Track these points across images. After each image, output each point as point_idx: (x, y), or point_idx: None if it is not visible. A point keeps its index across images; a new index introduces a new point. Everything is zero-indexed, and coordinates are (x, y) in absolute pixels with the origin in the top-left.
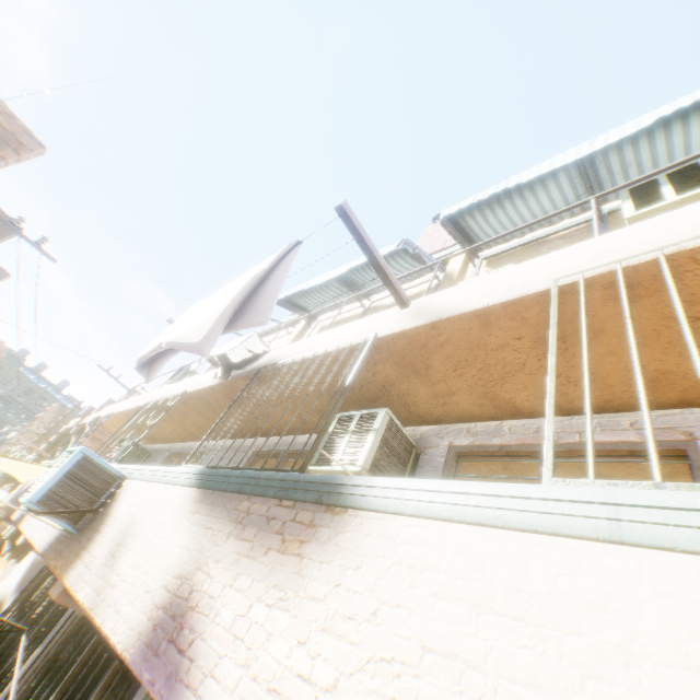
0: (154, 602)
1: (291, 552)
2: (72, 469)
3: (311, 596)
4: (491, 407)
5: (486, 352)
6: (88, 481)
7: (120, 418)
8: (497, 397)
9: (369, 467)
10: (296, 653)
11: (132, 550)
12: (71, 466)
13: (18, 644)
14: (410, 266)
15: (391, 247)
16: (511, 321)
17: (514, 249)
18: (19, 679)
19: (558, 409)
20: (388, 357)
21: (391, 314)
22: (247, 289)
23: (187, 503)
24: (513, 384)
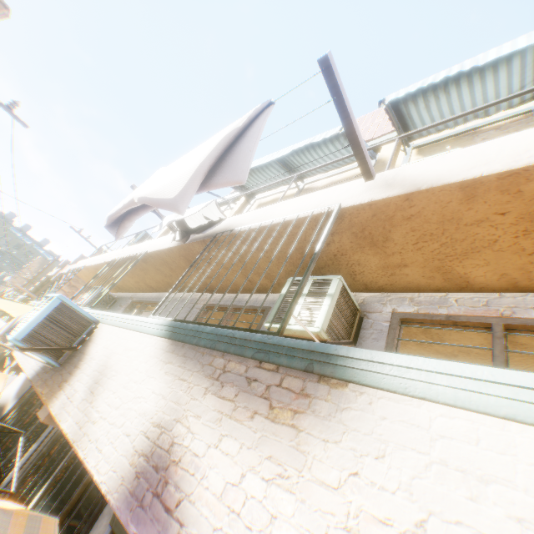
0: (134, 447)
1: (283, 422)
2: (52, 313)
3: (320, 481)
4: (440, 280)
5: (456, 227)
6: (66, 324)
7: (91, 270)
8: (450, 271)
9: (326, 329)
10: None
11: (109, 390)
12: (50, 310)
13: (19, 438)
14: (346, 151)
15: (333, 131)
16: (501, 193)
17: (445, 139)
18: (20, 467)
19: (512, 286)
20: (348, 227)
21: (353, 186)
22: (222, 146)
23: (158, 352)
24: (474, 260)
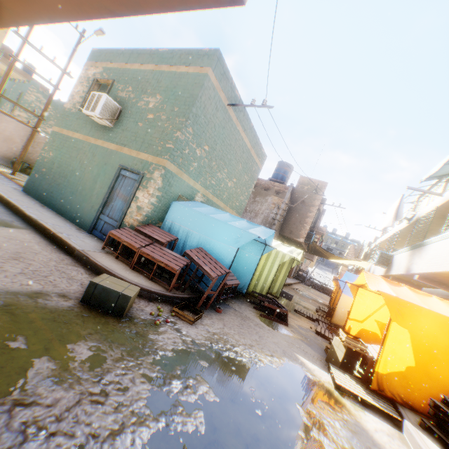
0: (405, 267)
1: (419, 253)
2: (379, 255)
3: (421, 256)
4: None
5: None
6: (384, 257)
7: (383, 243)
8: None
9: None
10: (419, 262)
11: (399, 264)
12: (378, 254)
13: None
14: None
15: None
16: None
17: None
18: None
19: None
20: (444, 209)
21: (439, 198)
22: (395, 212)
23: (406, 254)
24: None
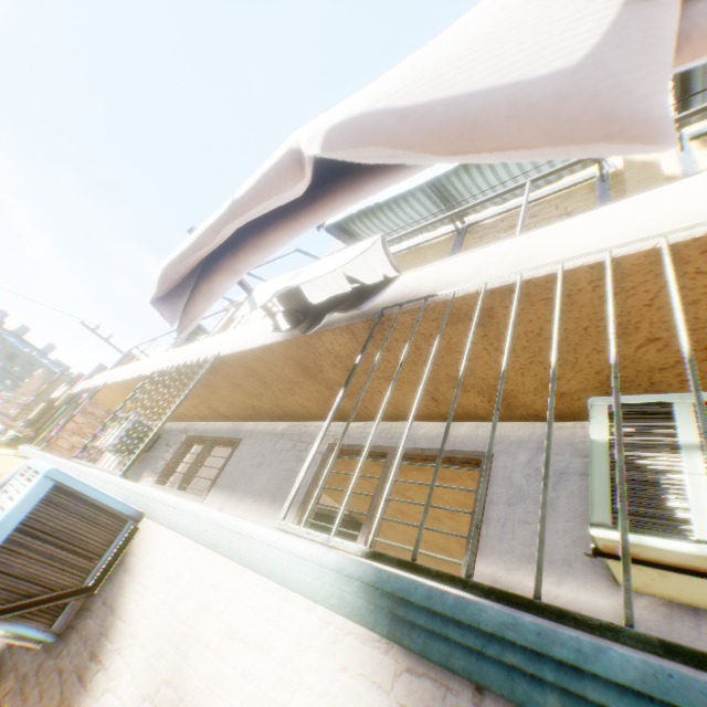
0: None
1: None
2: (31, 515)
3: None
4: None
5: None
6: (67, 534)
7: (116, 390)
8: None
9: None
10: None
11: None
12: (28, 510)
13: None
14: None
15: None
16: None
17: None
18: None
19: None
20: None
21: None
22: None
23: (365, 696)
24: None
